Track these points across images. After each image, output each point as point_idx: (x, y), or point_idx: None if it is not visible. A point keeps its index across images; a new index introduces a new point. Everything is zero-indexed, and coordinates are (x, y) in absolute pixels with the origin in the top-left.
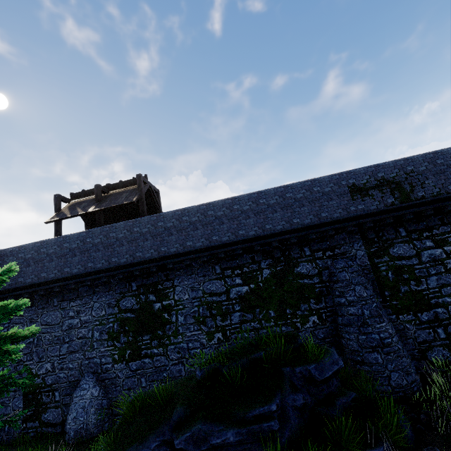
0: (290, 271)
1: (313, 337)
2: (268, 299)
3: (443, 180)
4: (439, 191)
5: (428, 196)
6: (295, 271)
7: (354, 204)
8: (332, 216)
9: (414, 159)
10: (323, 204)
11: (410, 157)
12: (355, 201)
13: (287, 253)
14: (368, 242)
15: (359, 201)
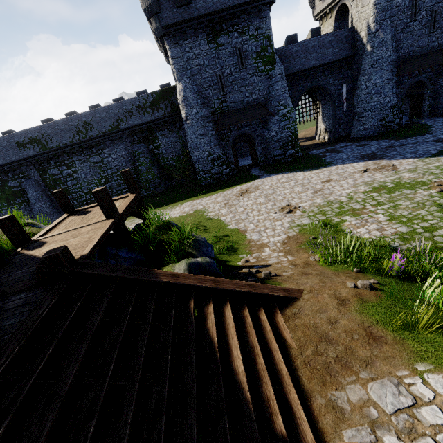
0: (6, 185)
1: (27, 210)
2: (1, 199)
3: (60, 138)
4: (59, 144)
5: (55, 147)
6: (8, 185)
7: (21, 152)
8: (12, 159)
9: (44, 126)
10: (5, 153)
11: (42, 125)
12: (21, 151)
13: (1, 177)
14: (38, 169)
15: (23, 151)
